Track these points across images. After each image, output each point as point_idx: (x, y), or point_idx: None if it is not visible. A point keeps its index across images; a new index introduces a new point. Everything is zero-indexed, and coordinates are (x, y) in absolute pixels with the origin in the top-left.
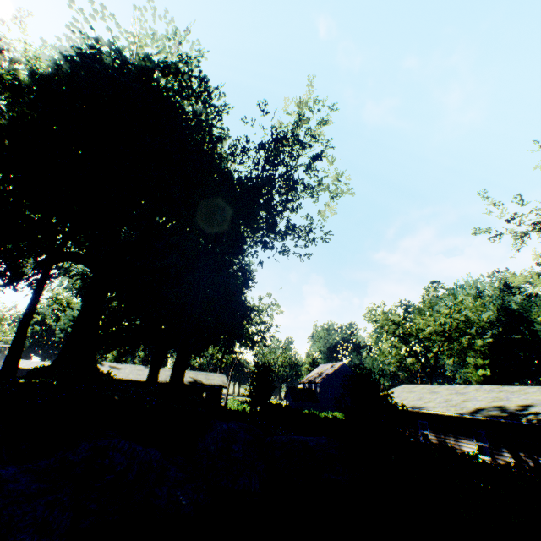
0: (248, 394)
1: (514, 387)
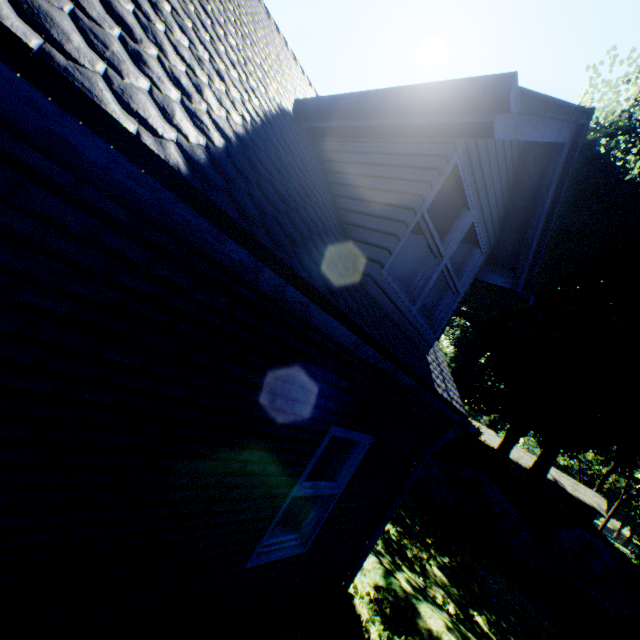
0: (639, 544)
1: None
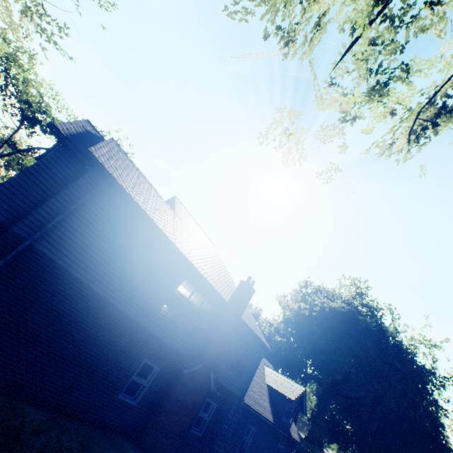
0: None
1: None
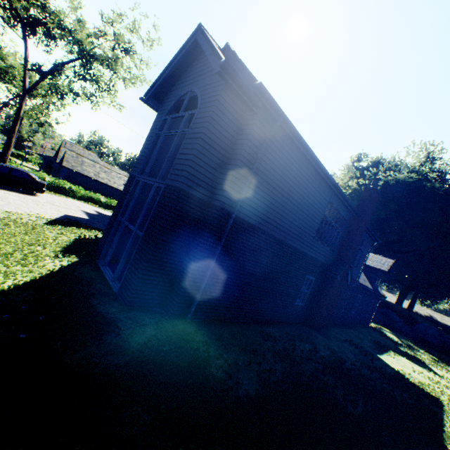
0: None
1: None
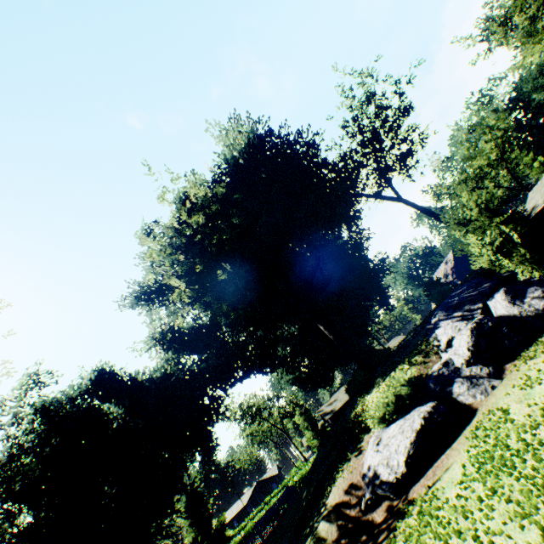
0: None
1: None
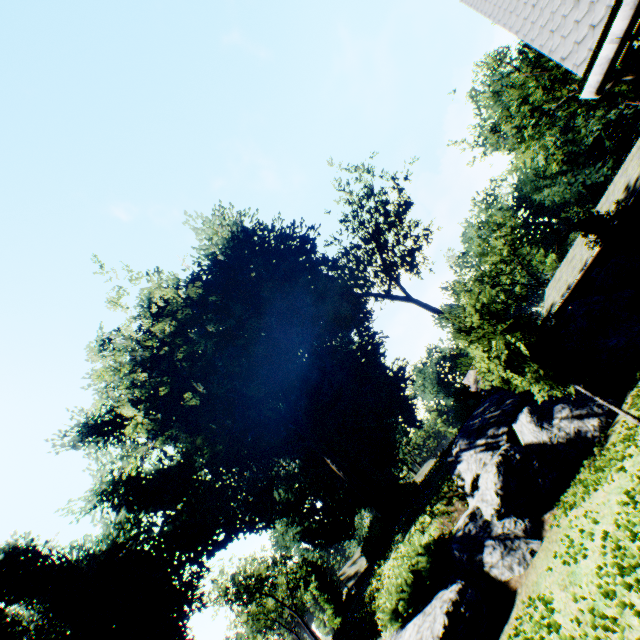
0: None
1: (602, 200)
